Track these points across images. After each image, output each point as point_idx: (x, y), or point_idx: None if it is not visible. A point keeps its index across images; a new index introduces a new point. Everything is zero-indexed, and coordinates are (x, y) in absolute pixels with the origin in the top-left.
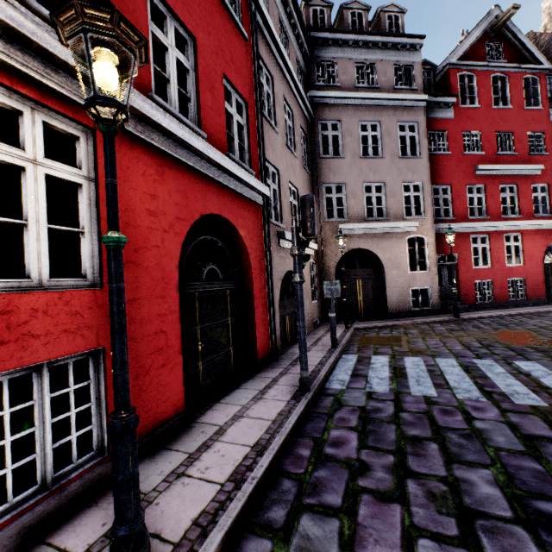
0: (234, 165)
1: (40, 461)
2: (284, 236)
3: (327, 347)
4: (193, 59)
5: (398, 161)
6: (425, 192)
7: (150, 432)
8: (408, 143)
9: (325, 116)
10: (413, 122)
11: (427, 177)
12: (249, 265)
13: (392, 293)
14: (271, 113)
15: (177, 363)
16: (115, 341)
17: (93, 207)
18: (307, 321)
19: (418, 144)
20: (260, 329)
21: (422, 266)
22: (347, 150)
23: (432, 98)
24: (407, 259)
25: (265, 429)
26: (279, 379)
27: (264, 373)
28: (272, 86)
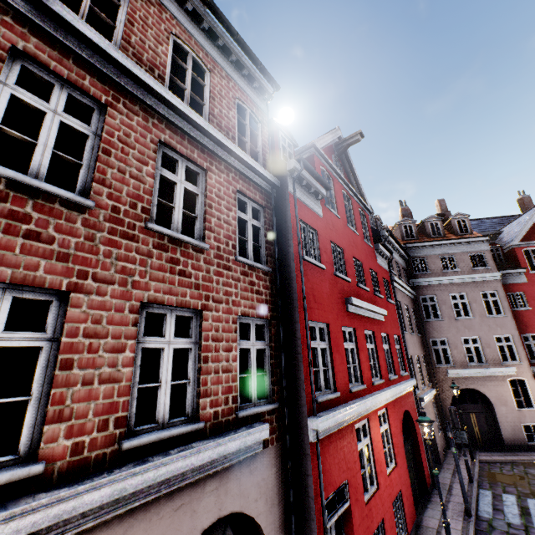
0: (407, 383)
1: (398, 531)
2: (423, 401)
3: (465, 480)
4: (387, 341)
5: (487, 320)
6: (516, 342)
7: (412, 526)
8: (492, 305)
9: (424, 292)
10: (492, 290)
11: (514, 330)
12: (414, 428)
13: (505, 427)
14: (402, 322)
15: (411, 493)
16: (441, 499)
17: (389, 434)
18: (439, 452)
19: (501, 305)
20: (424, 467)
21: (528, 401)
22: (443, 314)
23: (504, 271)
24: (512, 397)
25: (460, 534)
26: (448, 505)
27: (435, 499)
28: (400, 306)
